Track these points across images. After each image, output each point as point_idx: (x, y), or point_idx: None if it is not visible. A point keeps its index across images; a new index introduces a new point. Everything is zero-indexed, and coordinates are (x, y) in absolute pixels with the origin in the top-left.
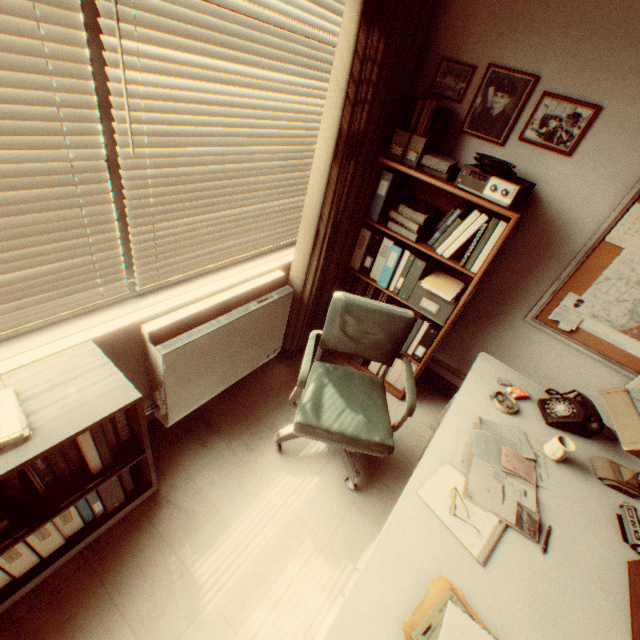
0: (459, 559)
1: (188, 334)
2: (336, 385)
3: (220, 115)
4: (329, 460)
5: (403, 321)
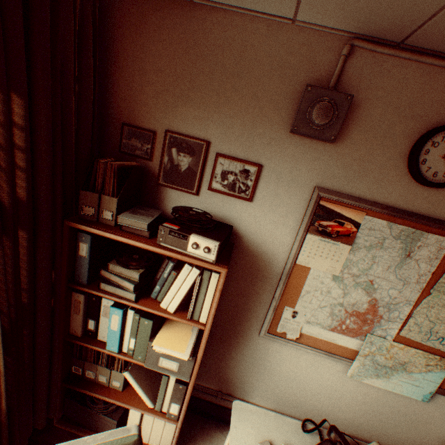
0: None
1: None
2: None
3: None
4: None
5: None
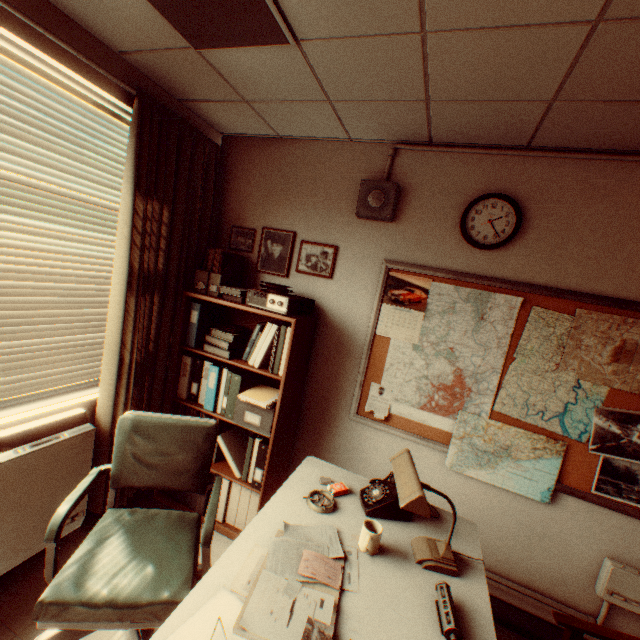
0: None
1: None
2: (127, 533)
3: None
4: None
5: (204, 430)
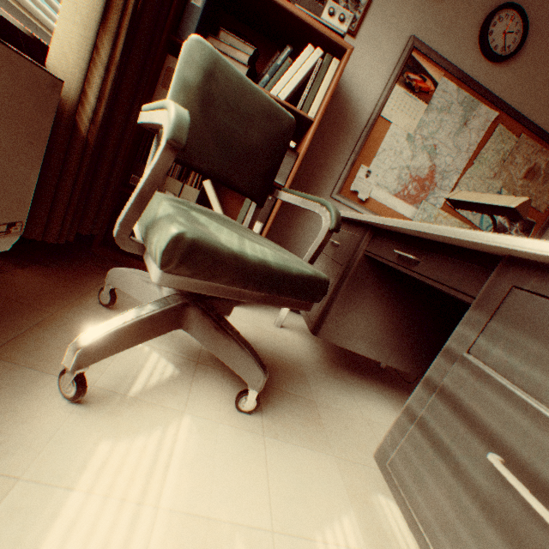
0: None
1: None
2: (205, 215)
3: None
4: (192, 385)
5: (286, 120)
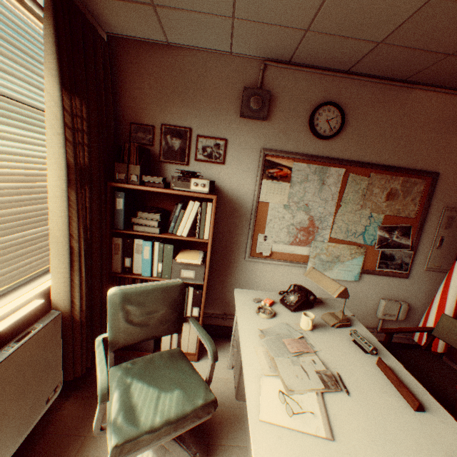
0: (319, 450)
1: None
2: (141, 377)
3: None
4: None
5: (177, 288)
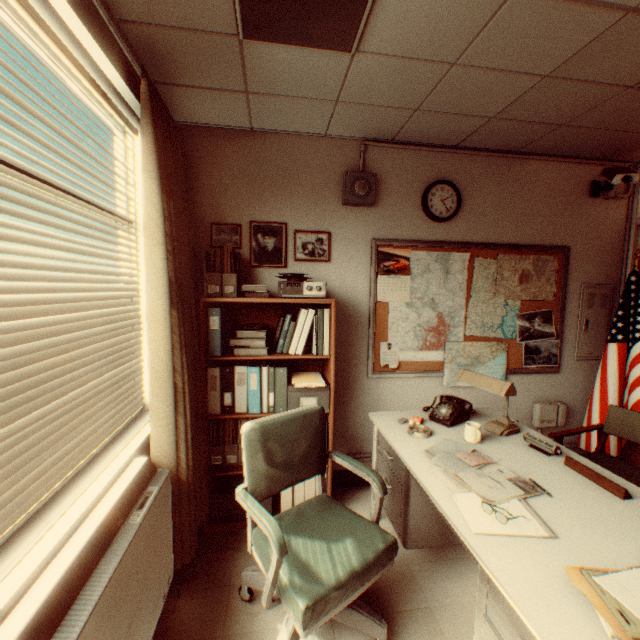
0: (548, 548)
1: (63, 629)
2: (298, 532)
3: (32, 279)
4: None
5: (317, 415)
